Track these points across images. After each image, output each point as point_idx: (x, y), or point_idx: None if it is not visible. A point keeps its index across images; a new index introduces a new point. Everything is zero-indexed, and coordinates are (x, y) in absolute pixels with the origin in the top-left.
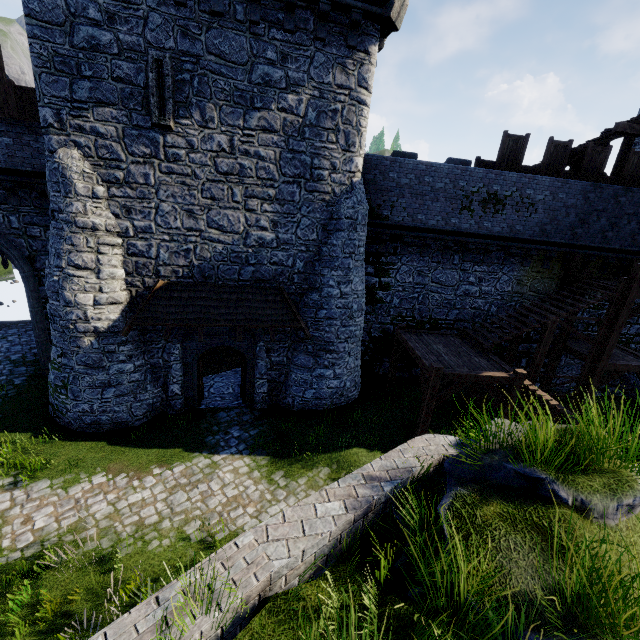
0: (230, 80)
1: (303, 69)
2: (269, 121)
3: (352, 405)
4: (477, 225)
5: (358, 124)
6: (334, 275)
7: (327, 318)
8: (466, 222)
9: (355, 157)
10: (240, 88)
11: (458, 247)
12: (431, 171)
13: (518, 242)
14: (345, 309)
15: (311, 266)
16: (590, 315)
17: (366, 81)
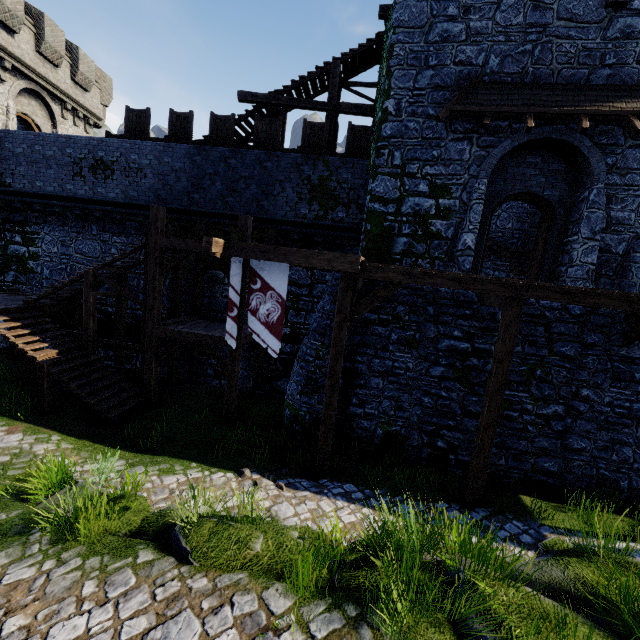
0: None
1: None
2: None
3: None
4: (92, 191)
5: None
6: None
7: None
8: (81, 188)
9: None
10: None
11: (94, 217)
12: (40, 140)
13: (140, 209)
14: None
15: None
16: None
17: None
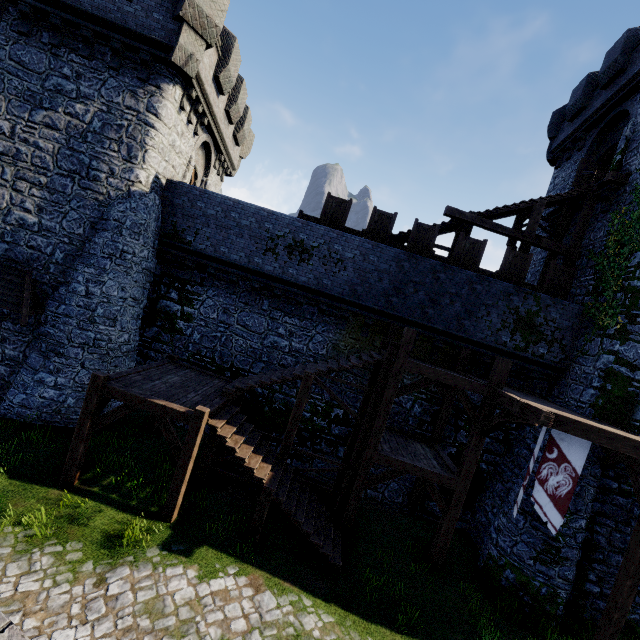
0: (25, 82)
1: (95, 88)
2: (54, 120)
3: (67, 429)
4: (282, 270)
5: (143, 141)
6: (86, 272)
7: (65, 315)
8: (270, 264)
9: (136, 168)
10: (33, 90)
11: (269, 292)
12: (238, 208)
13: (328, 298)
14: (86, 309)
15: (72, 260)
16: (423, 409)
17: (156, 109)
